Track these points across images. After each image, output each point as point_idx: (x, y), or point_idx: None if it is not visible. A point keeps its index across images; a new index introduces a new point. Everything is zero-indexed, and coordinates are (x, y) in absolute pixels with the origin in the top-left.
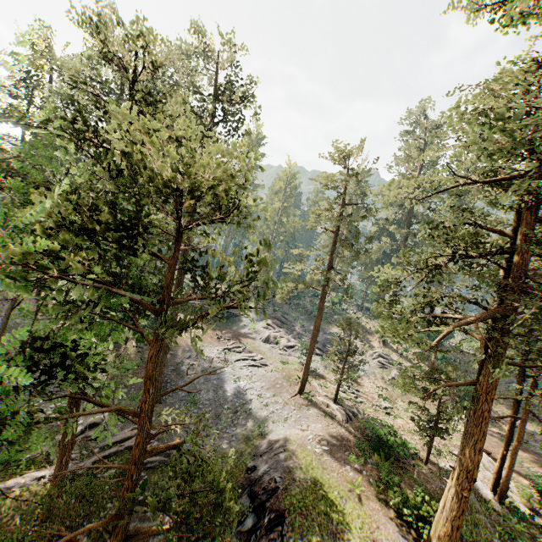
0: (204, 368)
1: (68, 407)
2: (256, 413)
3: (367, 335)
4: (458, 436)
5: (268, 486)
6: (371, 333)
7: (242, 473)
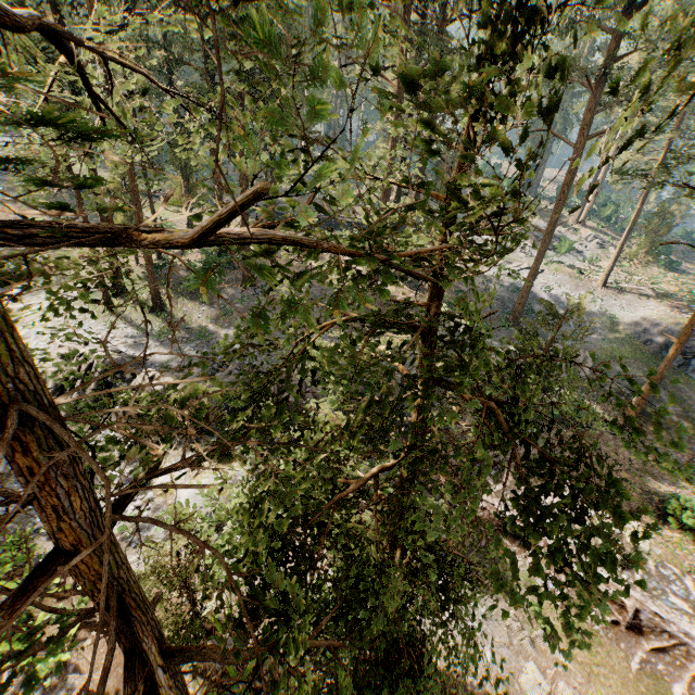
0: (506, 288)
1: (694, 324)
2: (590, 310)
3: (562, 219)
4: (691, 286)
5: (690, 344)
6: (563, 216)
7: (643, 347)
